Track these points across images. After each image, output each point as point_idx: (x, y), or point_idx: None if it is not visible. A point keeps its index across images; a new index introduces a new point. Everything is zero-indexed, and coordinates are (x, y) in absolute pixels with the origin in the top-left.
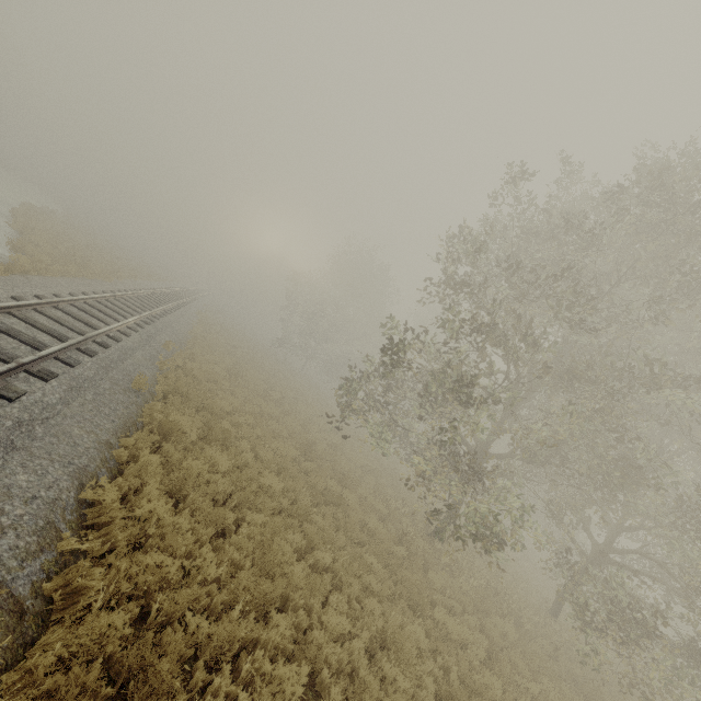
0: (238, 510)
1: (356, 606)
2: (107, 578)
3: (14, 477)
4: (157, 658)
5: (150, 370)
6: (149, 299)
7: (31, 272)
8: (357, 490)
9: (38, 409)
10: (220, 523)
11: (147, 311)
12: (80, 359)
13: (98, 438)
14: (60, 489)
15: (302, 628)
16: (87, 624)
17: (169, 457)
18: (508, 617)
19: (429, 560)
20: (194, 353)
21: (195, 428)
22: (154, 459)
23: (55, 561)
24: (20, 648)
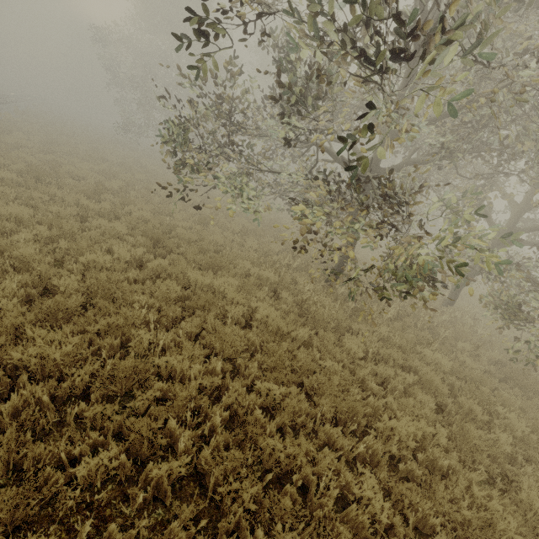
0: None
1: None
2: None
3: None
4: None
5: None
6: None
7: None
8: (237, 264)
9: None
10: None
11: None
12: None
13: None
14: None
15: None
16: None
17: None
18: (435, 343)
19: (339, 318)
20: None
21: None
22: None
23: None
24: None
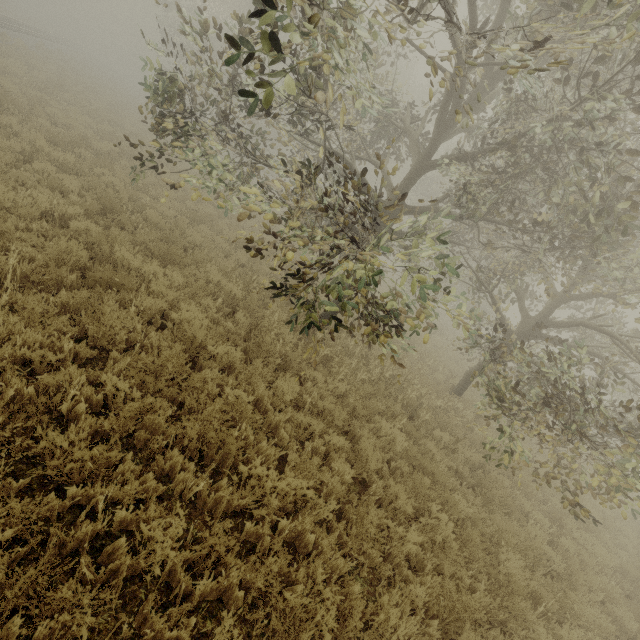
0: None
1: None
2: None
3: None
4: None
5: None
6: None
7: None
8: (204, 268)
9: None
10: None
11: None
12: None
13: None
14: None
15: None
16: None
17: None
18: (399, 418)
19: (293, 357)
20: None
21: None
22: None
23: None
24: None
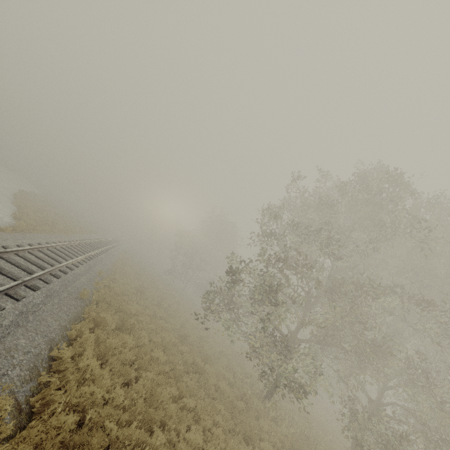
0: (137, 371)
1: (208, 434)
2: (65, 396)
3: (19, 340)
4: (90, 436)
5: (89, 287)
6: (90, 245)
7: (24, 230)
8: (215, 366)
9: (31, 305)
10: (127, 376)
11: (89, 253)
12: (52, 280)
13: (60, 324)
14: (41, 348)
15: (173, 442)
16: (54, 418)
17: (98, 337)
18: None
19: (261, 412)
20: (115, 277)
21: (114, 322)
22: (91, 336)
23: (36, 387)
24: (18, 429)
